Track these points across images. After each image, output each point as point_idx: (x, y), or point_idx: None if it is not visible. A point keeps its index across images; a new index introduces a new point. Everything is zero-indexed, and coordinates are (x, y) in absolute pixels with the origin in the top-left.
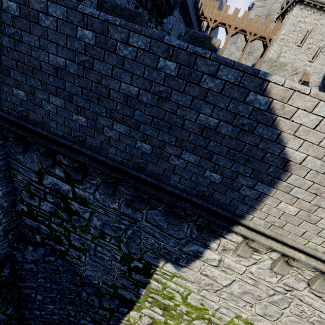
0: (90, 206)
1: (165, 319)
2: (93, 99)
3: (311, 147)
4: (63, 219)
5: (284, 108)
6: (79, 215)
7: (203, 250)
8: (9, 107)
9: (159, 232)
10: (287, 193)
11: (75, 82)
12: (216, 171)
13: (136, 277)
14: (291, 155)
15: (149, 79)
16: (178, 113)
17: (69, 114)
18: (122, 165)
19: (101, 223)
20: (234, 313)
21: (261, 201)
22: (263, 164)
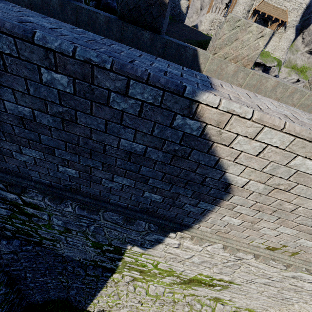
0: (45, 210)
1: (143, 277)
2: None
3: (254, 173)
4: (23, 220)
5: (221, 134)
6: (38, 217)
7: (163, 238)
8: None
9: (120, 227)
10: (230, 210)
11: None
12: (155, 192)
13: (110, 255)
14: (232, 180)
15: (38, 97)
16: (94, 138)
17: None
18: (52, 187)
19: (62, 222)
20: (197, 272)
21: (205, 215)
22: (203, 187)
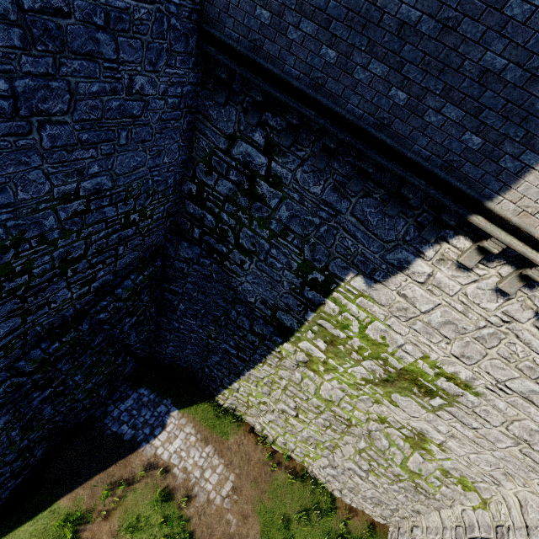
0: (283, 190)
1: (326, 358)
2: (357, 27)
3: None
4: (240, 206)
5: None
6: (264, 202)
7: (413, 259)
8: (242, 33)
9: (363, 230)
10: None
11: (343, 1)
12: (478, 133)
13: (308, 295)
14: None
15: (439, 1)
16: (460, 50)
17: (317, 46)
18: (361, 120)
19: (289, 214)
20: (422, 351)
21: (521, 177)
22: None
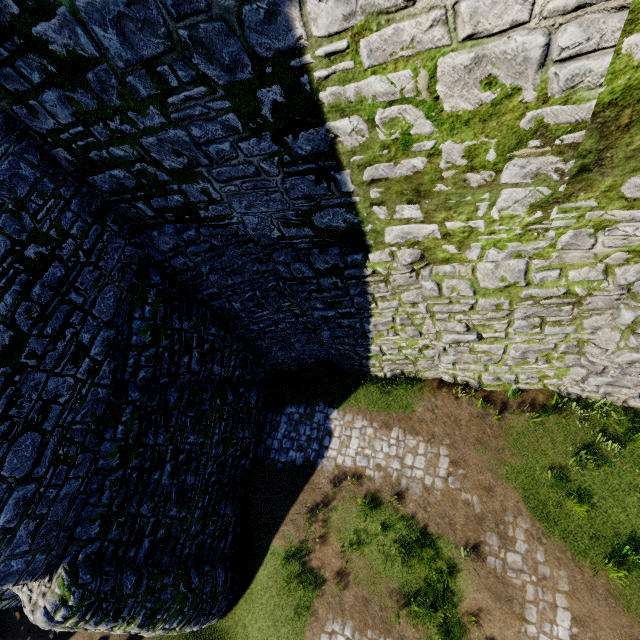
0: None
1: (439, 227)
2: None
3: None
4: (96, 113)
5: None
6: (85, 63)
7: None
8: None
9: None
10: None
11: None
12: None
13: (304, 149)
14: None
15: None
16: None
17: None
18: None
19: (114, 32)
20: (614, 6)
21: None
22: None
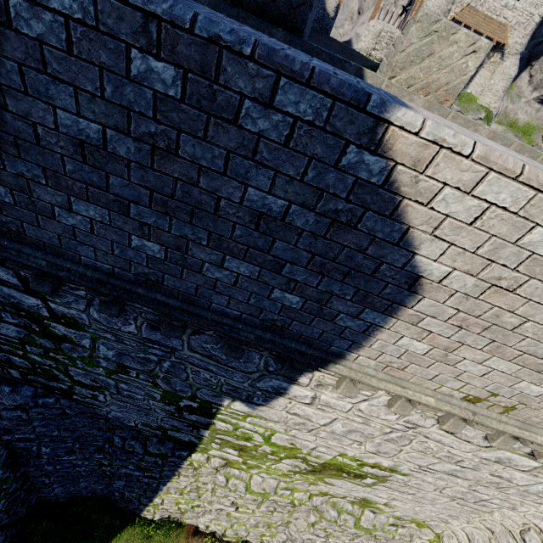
0: (87, 330)
1: (243, 460)
2: (5, 146)
3: (461, 256)
4: (46, 347)
5: (417, 182)
6: (73, 342)
7: (287, 385)
8: None
9: (215, 364)
10: (413, 325)
11: None
12: (291, 290)
13: (191, 418)
14: (424, 268)
15: (118, 104)
16: (202, 184)
17: None
18: (115, 277)
19: (114, 353)
20: (337, 451)
21: (370, 335)
22: (374, 282)
